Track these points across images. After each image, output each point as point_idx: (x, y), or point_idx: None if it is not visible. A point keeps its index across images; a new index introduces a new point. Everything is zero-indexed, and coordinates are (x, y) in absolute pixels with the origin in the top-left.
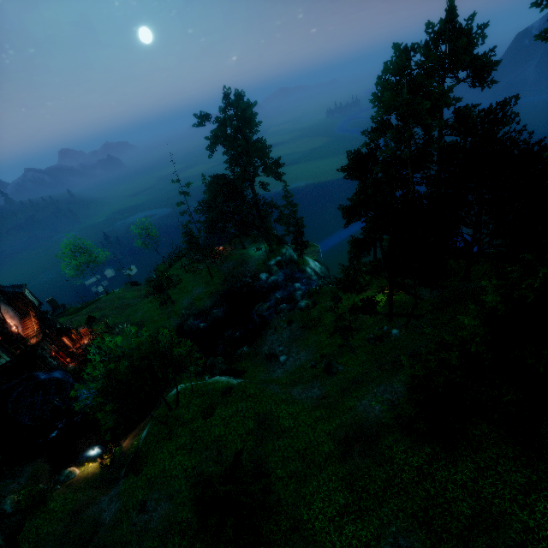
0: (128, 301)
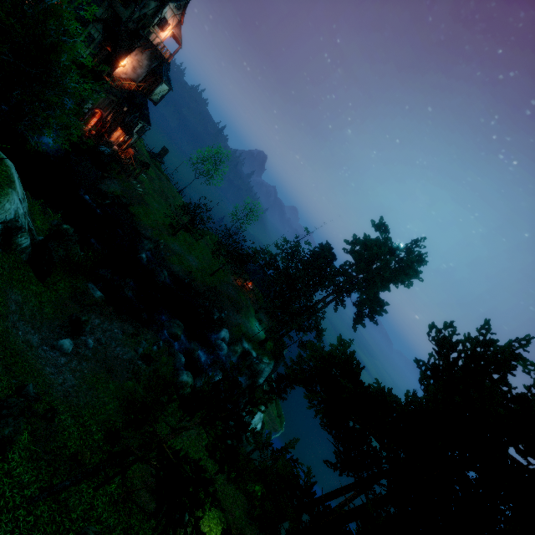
0: (171, 202)
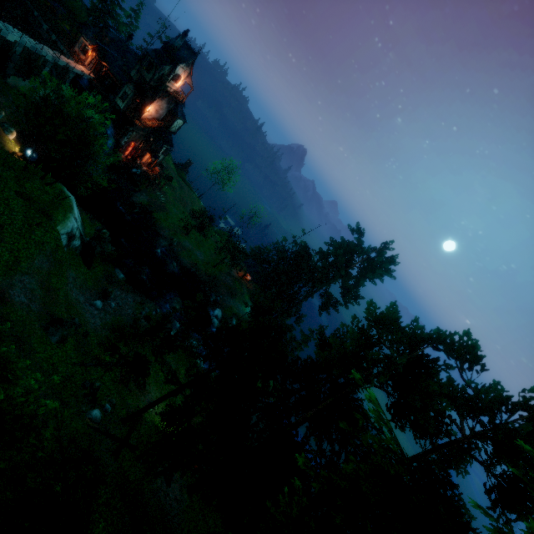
0: (189, 207)
